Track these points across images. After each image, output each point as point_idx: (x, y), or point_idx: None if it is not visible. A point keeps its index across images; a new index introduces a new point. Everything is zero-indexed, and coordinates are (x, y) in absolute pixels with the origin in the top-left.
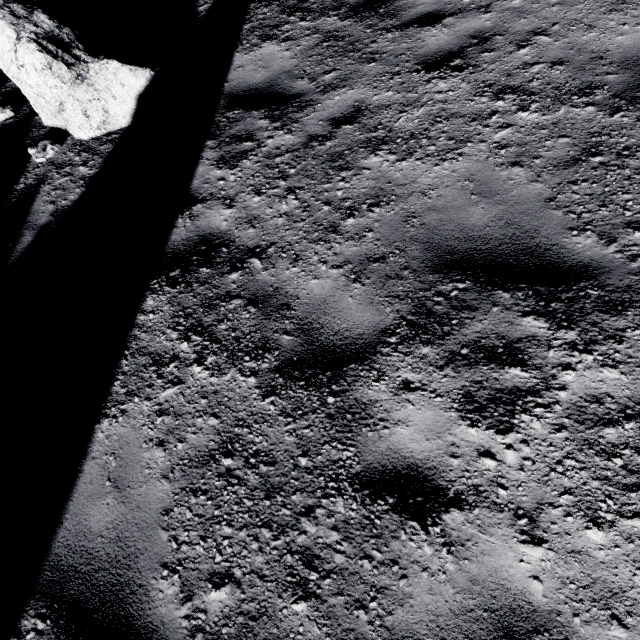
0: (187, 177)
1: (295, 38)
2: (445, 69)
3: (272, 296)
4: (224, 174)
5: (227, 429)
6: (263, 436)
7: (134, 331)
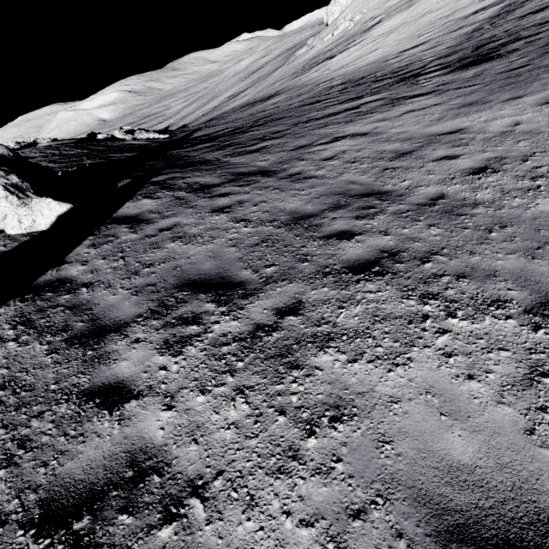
0: (67, 252)
1: (161, 198)
2: (221, 212)
3: (84, 305)
4: (90, 251)
5: (11, 374)
6: (34, 376)
7: None
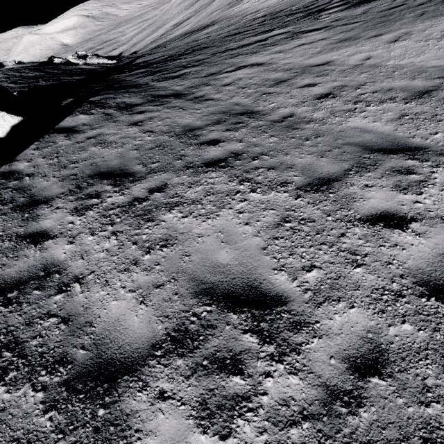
0: (18, 153)
1: (94, 114)
2: (135, 125)
3: (26, 187)
4: (35, 152)
5: None
6: None
7: None
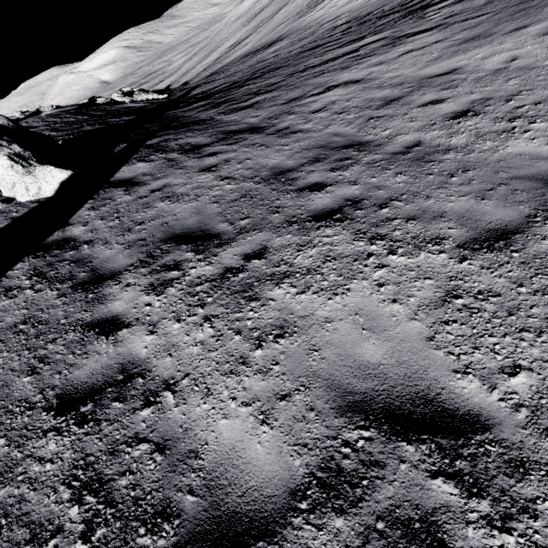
0: (71, 215)
1: (154, 161)
2: (207, 171)
3: (86, 259)
4: (90, 213)
5: (30, 313)
6: (48, 314)
7: (2, 278)
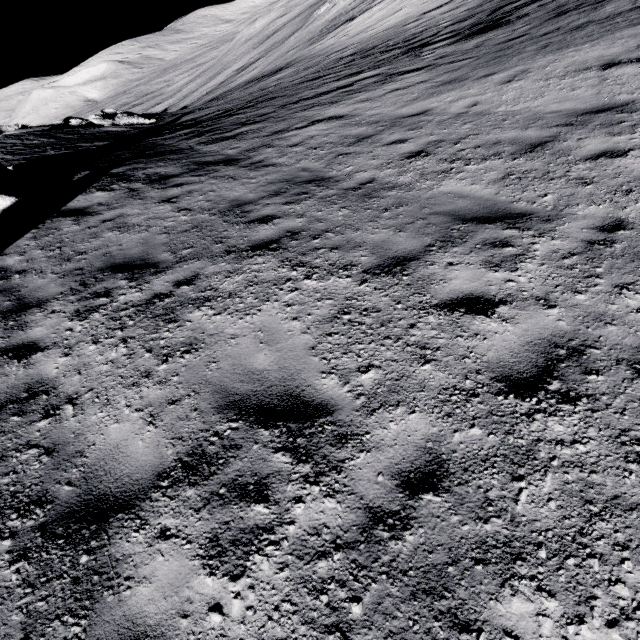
0: (8, 245)
1: (115, 190)
2: (167, 202)
3: (14, 288)
4: (30, 243)
5: None
6: None
7: None
